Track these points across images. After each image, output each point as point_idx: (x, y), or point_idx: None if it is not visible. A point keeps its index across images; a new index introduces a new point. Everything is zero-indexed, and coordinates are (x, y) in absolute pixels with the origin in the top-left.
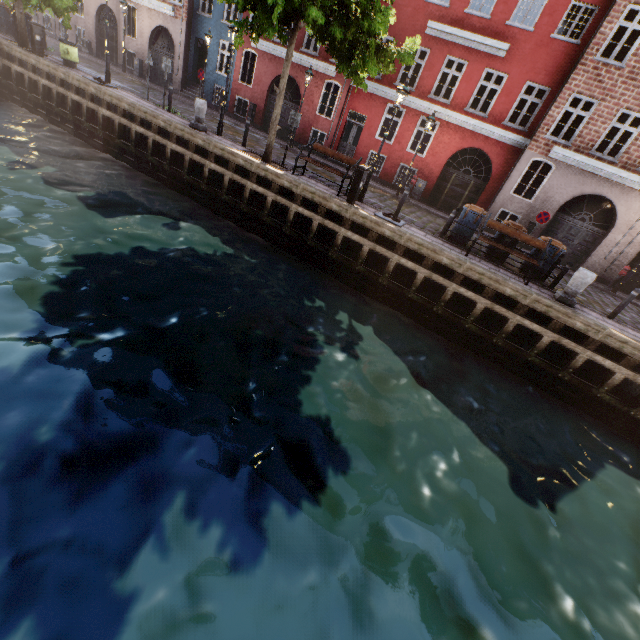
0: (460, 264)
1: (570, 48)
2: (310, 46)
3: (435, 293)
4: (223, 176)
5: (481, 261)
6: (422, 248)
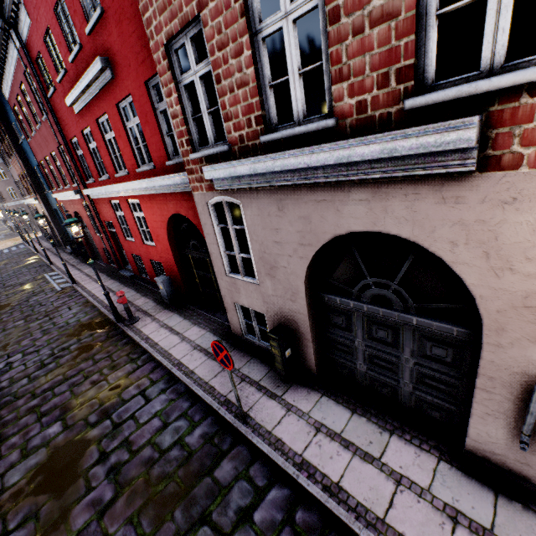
0: None
1: None
2: (67, 181)
3: None
4: None
5: None
6: None
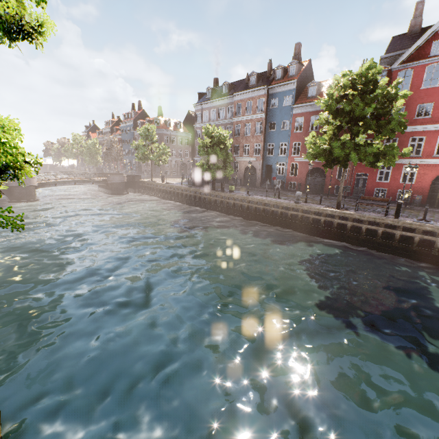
0: None
1: None
2: None
3: None
4: (318, 219)
5: None
6: None
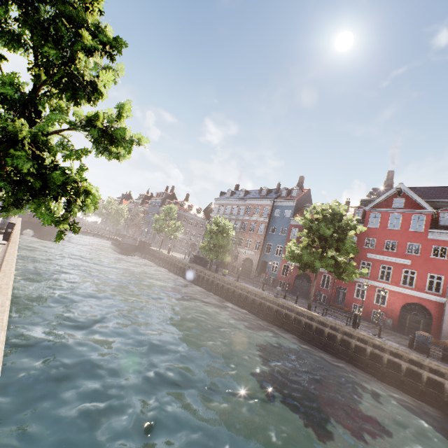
0: (423, 359)
1: (443, 260)
2: None
3: (416, 377)
4: (290, 316)
5: (438, 361)
6: (398, 350)
